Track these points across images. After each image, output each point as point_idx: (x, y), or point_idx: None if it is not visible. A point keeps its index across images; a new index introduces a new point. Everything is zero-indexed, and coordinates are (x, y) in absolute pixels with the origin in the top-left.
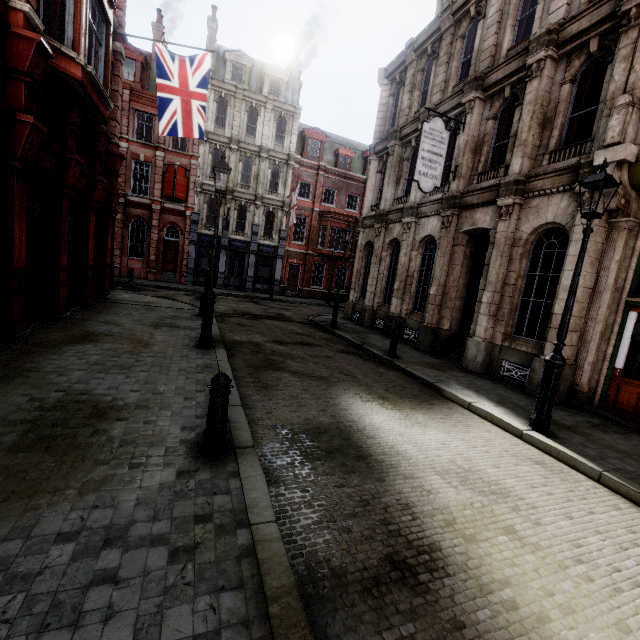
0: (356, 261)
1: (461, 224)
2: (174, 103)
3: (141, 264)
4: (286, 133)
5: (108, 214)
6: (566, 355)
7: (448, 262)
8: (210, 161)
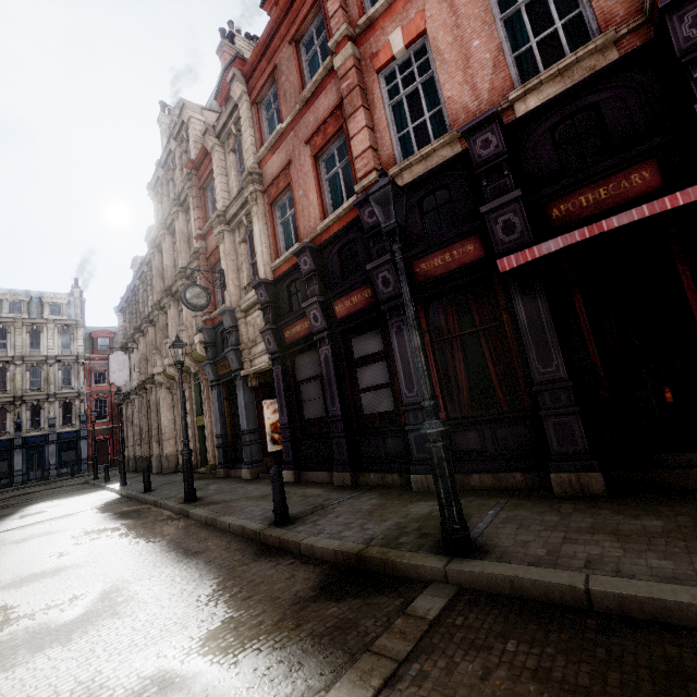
0: (125, 427)
1: (148, 397)
2: None
3: None
4: (72, 340)
5: None
6: (170, 451)
7: (148, 418)
8: None
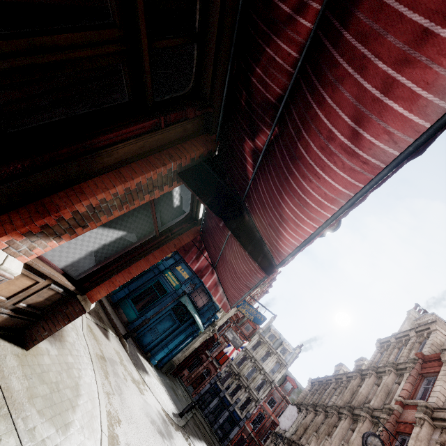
0: None
1: None
2: (232, 347)
3: (187, 374)
4: (277, 370)
5: (197, 356)
6: None
7: None
8: (240, 358)
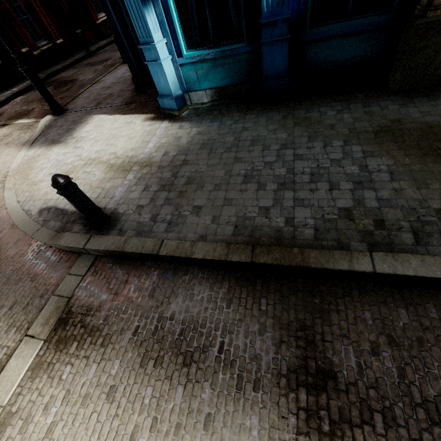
0: None
1: None
2: None
3: None
4: None
5: None
6: None
7: None
8: None
